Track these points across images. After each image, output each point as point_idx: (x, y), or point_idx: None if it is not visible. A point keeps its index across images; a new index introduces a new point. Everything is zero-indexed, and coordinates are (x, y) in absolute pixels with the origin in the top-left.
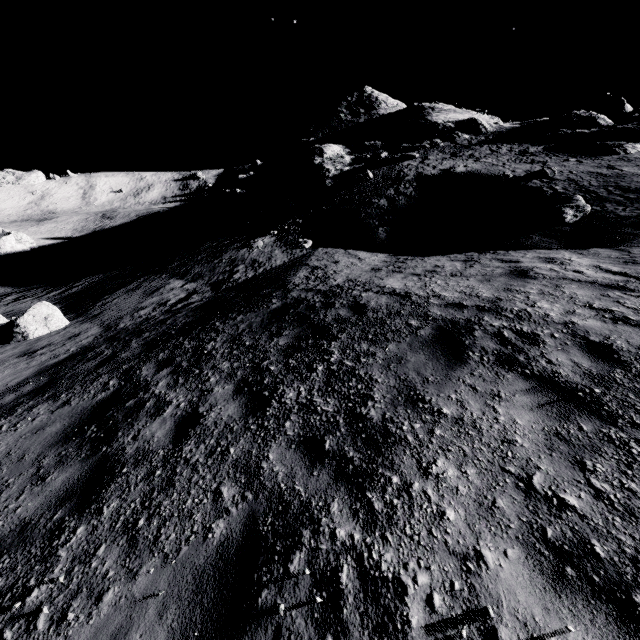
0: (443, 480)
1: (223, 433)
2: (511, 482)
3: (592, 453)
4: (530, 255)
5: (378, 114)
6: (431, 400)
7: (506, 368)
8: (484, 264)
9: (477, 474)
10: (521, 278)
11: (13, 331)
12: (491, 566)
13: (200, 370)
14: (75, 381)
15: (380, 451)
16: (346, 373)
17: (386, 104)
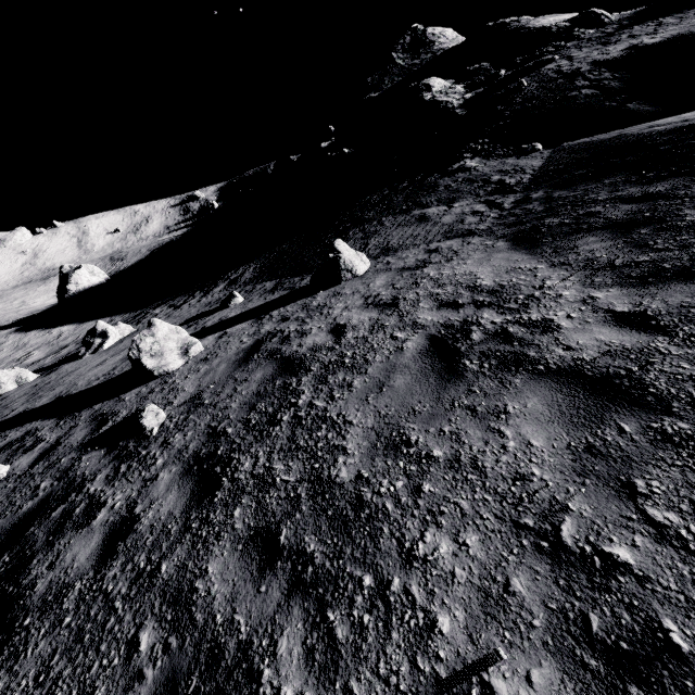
0: None
1: None
2: None
3: None
4: None
5: (442, 49)
6: None
7: None
8: None
9: None
10: None
11: (340, 269)
12: None
13: None
14: (684, 201)
15: None
16: None
17: (446, 37)
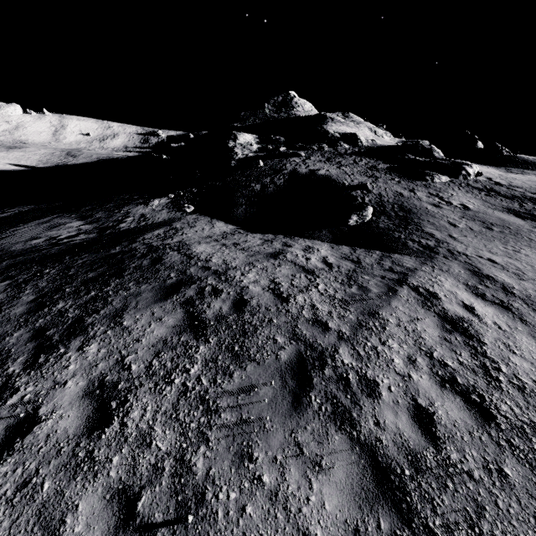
0: (85, 353)
1: (3, 321)
2: (116, 357)
3: (170, 350)
4: (305, 243)
5: (295, 115)
6: (124, 317)
7: (183, 306)
8: (271, 245)
9: (104, 352)
10: (270, 257)
11: None
12: (66, 387)
13: (26, 285)
14: None
15: (70, 338)
16: (102, 298)
17: (303, 108)
